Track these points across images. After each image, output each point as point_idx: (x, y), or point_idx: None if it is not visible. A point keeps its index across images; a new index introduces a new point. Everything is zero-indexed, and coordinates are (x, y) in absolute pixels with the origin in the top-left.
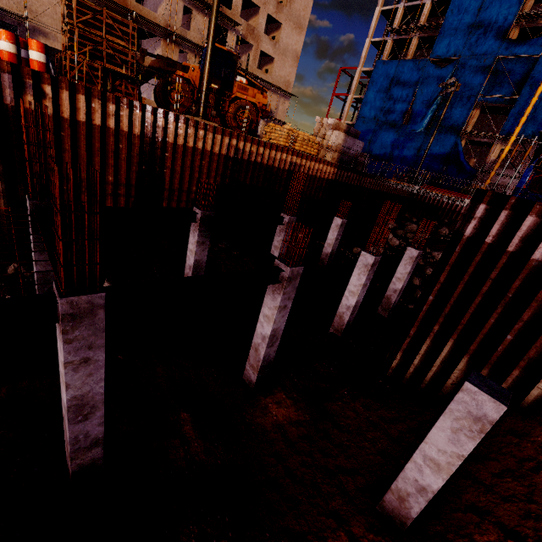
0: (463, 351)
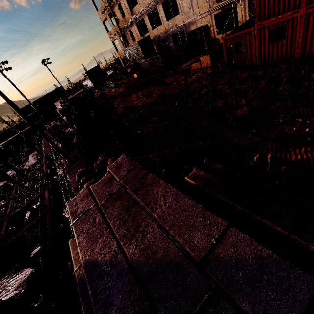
0: None
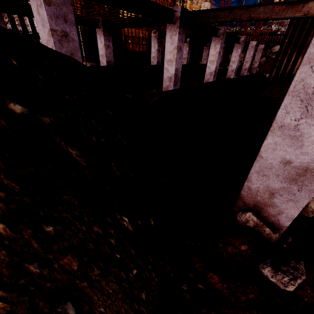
0: (299, 55)
